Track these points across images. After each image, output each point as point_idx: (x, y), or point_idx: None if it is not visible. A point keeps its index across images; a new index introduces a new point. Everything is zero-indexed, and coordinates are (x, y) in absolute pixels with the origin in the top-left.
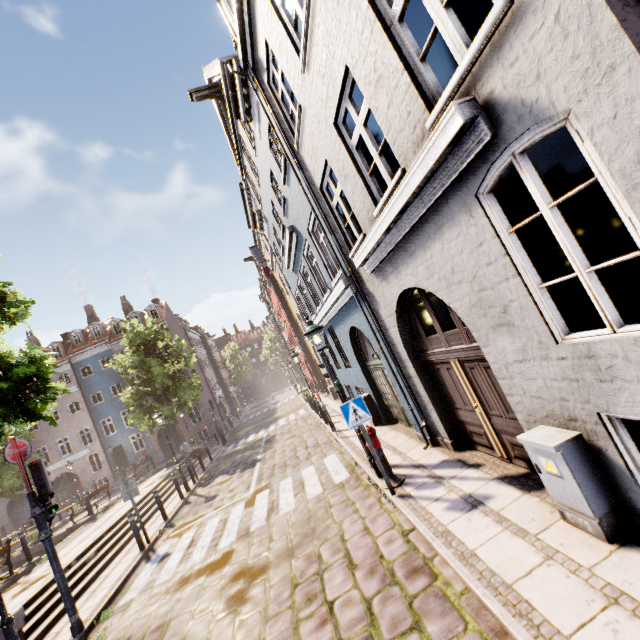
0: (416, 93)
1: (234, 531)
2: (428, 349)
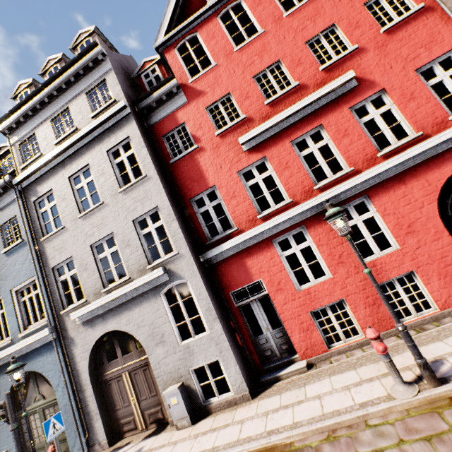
0: (145, 256)
1: None
2: (107, 371)
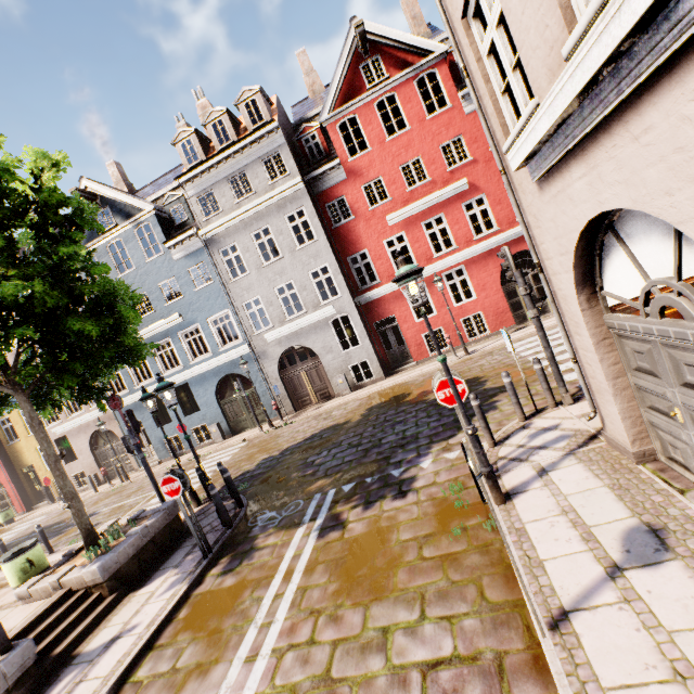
0: (318, 298)
1: None
2: (290, 372)
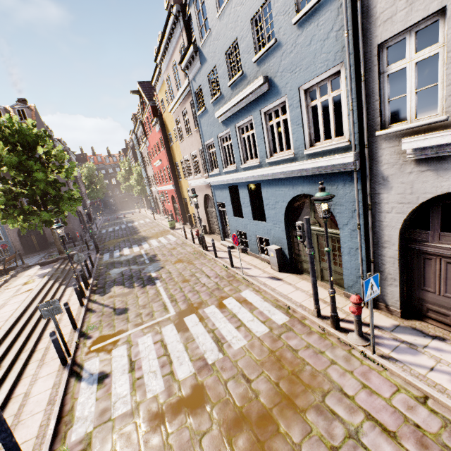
0: None
1: (186, 359)
2: (431, 241)
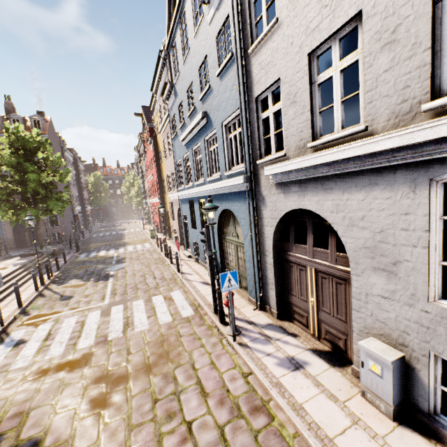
0: (428, 74)
1: (92, 335)
2: (291, 251)
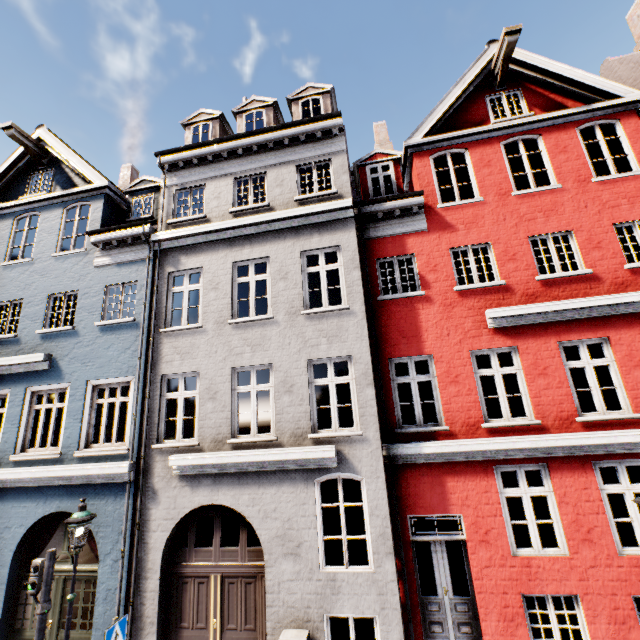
0: (310, 418)
1: None
2: (188, 560)
